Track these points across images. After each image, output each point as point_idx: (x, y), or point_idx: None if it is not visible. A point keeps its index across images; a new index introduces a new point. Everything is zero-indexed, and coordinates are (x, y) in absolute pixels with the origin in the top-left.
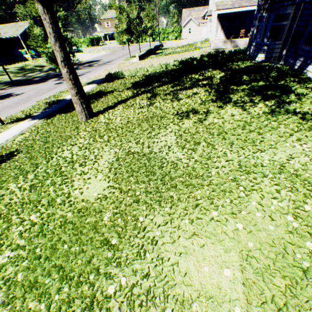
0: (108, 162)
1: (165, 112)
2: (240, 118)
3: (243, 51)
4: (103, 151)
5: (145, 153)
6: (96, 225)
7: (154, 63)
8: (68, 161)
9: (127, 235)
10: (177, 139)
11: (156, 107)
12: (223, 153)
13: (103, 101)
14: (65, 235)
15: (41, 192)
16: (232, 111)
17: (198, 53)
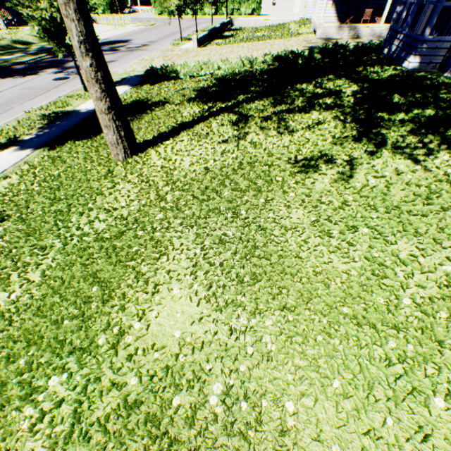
0: (189, 257)
1: (272, 155)
2: (413, 179)
3: (378, 48)
4: (171, 229)
5: (256, 241)
6: (196, 418)
7: (225, 54)
8: (105, 246)
9: (269, 447)
10: (312, 216)
11: (253, 144)
12: (408, 255)
13: (148, 120)
14: (132, 438)
15: (62, 319)
16: (395, 164)
17: (297, 44)
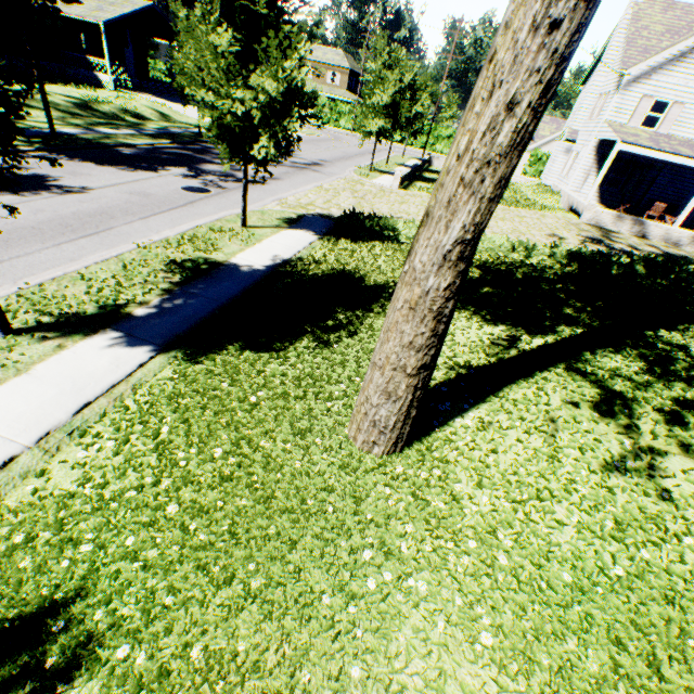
0: None
1: None
2: None
3: None
4: None
5: None
6: None
7: None
8: None
9: None
10: None
11: None
12: None
13: None
14: None
15: None
16: None
17: (562, 226)
